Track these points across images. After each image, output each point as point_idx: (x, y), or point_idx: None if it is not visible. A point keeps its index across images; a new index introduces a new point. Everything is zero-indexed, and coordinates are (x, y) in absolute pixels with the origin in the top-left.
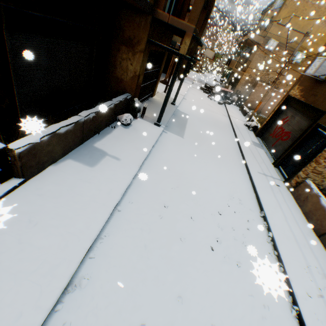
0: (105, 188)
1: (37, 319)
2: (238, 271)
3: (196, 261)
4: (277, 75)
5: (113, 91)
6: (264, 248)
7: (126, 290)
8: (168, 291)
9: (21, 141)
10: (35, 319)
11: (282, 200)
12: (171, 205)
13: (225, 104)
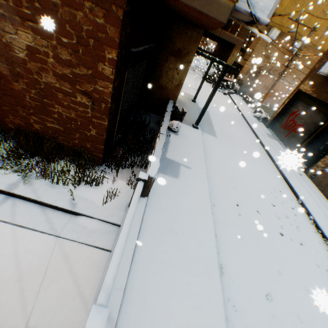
0: (197, 196)
1: (220, 297)
2: (302, 249)
3: (276, 245)
4: (285, 68)
5: (156, 98)
6: (310, 229)
7: (248, 272)
8: (271, 268)
9: (152, 168)
10: (219, 298)
11: (308, 188)
12: (240, 203)
13: (229, 94)
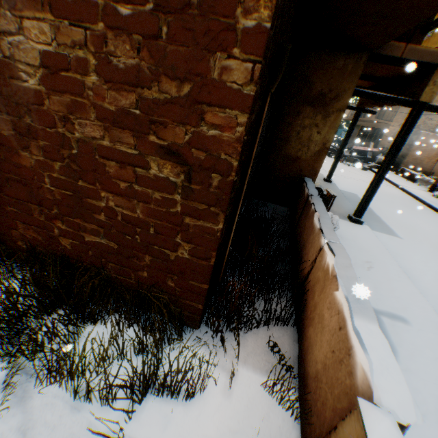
0: None
1: None
2: None
3: None
4: None
5: (278, 177)
6: None
7: None
8: None
9: (385, 374)
10: None
11: None
12: None
13: (370, 168)
